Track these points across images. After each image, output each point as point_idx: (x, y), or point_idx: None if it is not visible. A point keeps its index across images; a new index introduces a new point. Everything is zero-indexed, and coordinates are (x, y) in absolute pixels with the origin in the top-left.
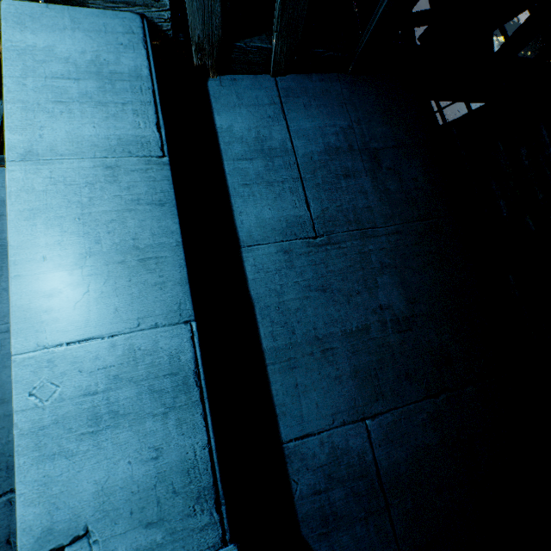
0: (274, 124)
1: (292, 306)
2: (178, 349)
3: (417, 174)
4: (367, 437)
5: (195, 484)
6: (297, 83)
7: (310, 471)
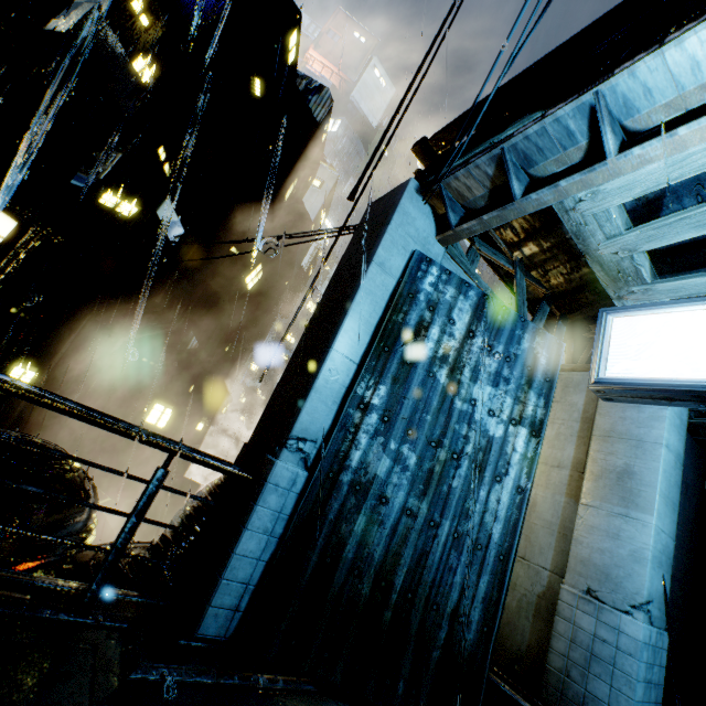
0: None
1: None
2: (671, 550)
3: (693, 507)
4: None
5: (665, 603)
6: None
7: None
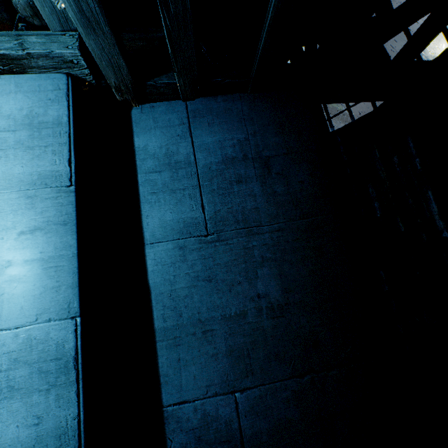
0: (181, 141)
1: (182, 293)
2: (64, 339)
3: (303, 177)
4: (235, 408)
5: (64, 447)
6: (204, 105)
7: (183, 432)
